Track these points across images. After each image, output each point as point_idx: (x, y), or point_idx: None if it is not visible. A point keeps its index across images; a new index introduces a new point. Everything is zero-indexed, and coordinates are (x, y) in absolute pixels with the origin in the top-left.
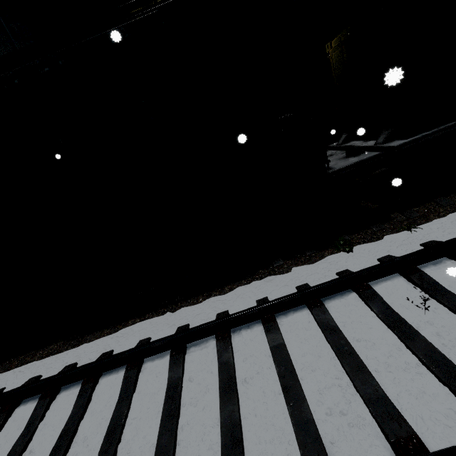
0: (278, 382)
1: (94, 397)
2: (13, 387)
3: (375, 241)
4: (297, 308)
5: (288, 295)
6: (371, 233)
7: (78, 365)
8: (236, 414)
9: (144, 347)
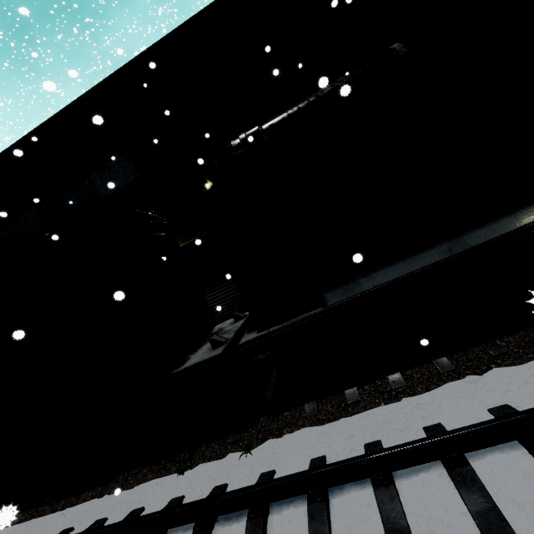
0: None
1: None
2: None
3: (217, 459)
4: None
5: None
6: (225, 444)
7: None
8: None
9: None
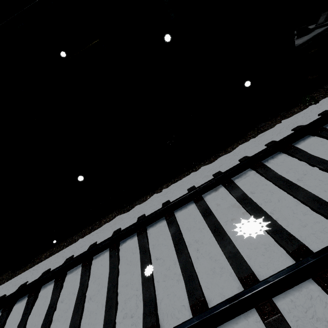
0: (326, 174)
1: (179, 223)
2: (103, 239)
3: None
4: (304, 139)
5: (299, 129)
6: (324, 90)
7: (146, 215)
8: (311, 194)
9: (203, 185)
